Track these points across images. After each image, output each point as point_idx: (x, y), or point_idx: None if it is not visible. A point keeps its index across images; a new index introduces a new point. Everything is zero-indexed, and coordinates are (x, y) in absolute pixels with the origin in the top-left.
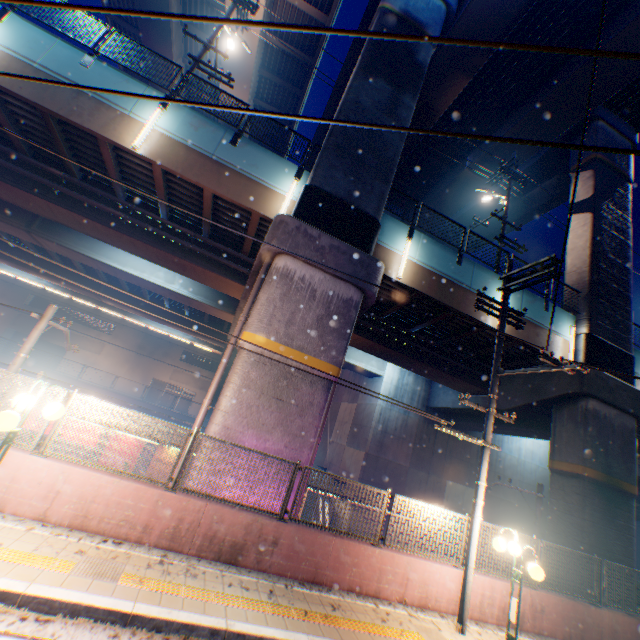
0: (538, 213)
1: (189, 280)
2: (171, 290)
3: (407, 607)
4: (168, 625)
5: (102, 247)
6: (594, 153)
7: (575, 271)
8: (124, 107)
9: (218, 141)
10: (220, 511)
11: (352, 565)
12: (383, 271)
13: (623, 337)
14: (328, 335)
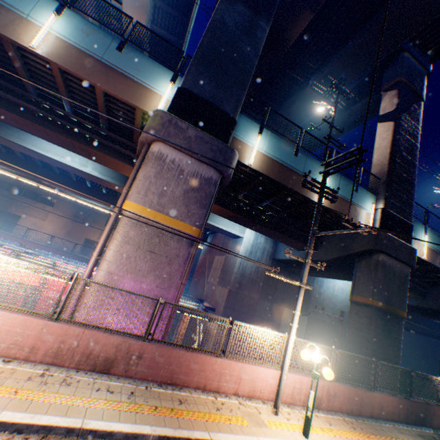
0: (358, 123)
1: (99, 165)
2: (85, 172)
3: (239, 398)
4: (29, 428)
5: (28, 137)
6: (399, 77)
7: (379, 164)
8: (22, 11)
9: (106, 47)
10: (96, 335)
11: (200, 371)
12: (237, 158)
13: (407, 211)
14: (192, 205)
